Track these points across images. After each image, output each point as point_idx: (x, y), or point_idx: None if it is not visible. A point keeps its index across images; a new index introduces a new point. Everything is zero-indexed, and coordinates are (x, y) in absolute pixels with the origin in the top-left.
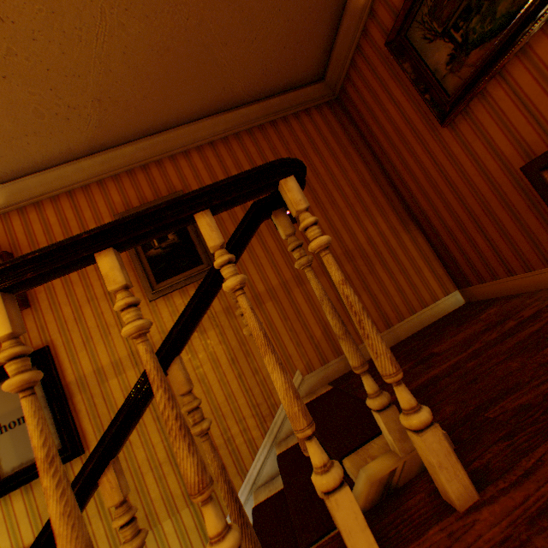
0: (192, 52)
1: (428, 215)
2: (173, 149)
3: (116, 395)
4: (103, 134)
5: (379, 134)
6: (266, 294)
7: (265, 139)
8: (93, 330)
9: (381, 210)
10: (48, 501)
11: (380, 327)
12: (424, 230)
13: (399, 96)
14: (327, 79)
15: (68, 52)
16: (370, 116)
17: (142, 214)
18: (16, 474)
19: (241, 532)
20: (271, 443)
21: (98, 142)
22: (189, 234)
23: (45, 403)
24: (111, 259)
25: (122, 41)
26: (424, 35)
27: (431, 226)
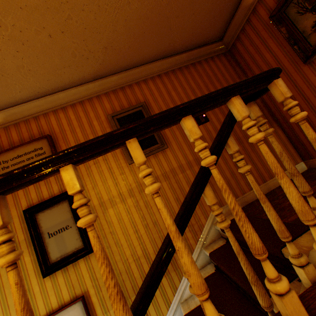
0: (159, 21)
1: (286, 117)
2: (138, 78)
3: (112, 217)
4: (102, 68)
5: (257, 70)
6: (194, 161)
7: (188, 73)
8: (98, 180)
9: None
10: (181, 255)
11: (259, 182)
12: (282, 127)
13: (274, 48)
14: (224, 39)
15: (98, 18)
16: (251, 60)
17: (209, 95)
18: (59, 261)
19: (256, 283)
20: (201, 247)
21: (99, 73)
22: None
23: (73, 221)
24: (191, 121)
25: (126, 13)
26: (297, 11)
27: (287, 124)
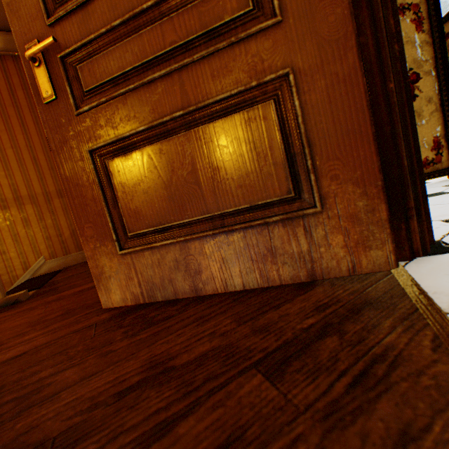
0: None
1: None
2: None
3: None
4: None
5: None
6: (29, 198)
7: None
8: None
9: None
10: None
11: None
12: None
13: None
14: None
15: None
16: None
17: None
18: None
19: None
20: None
21: None
22: None
23: None
24: None
25: None
26: None
27: None
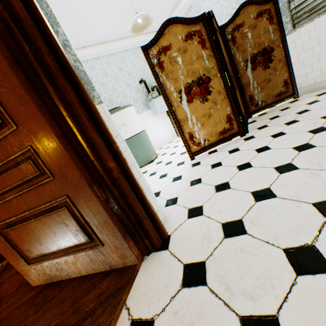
0: None
1: None
2: None
3: None
4: None
5: None
6: None
7: None
8: None
9: None
10: None
11: None
12: None
13: None
14: None
15: None
16: None
17: None
18: None
19: None
20: None
21: None
22: None
23: None
24: None
25: None
26: None
27: None
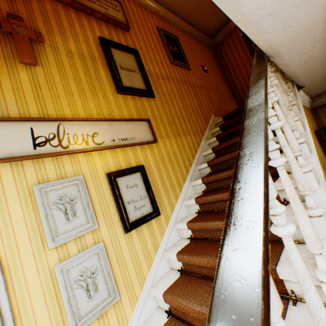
0: None
1: (239, 91)
2: (174, 22)
3: (162, 86)
4: None
5: (228, 63)
6: (202, 87)
7: (197, 43)
8: (152, 59)
9: (225, 86)
10: None
11: None
12: (235, 97)
13: (240, 51)
14: (214, 40)
15: None
16: (226, 56)
17: None
18: (130, 88)
19: None
20: (209, 130)
21: None
22: (180, 52)
23: (138, 71)
24: None
25: None
26: None
27: (239, 95)
